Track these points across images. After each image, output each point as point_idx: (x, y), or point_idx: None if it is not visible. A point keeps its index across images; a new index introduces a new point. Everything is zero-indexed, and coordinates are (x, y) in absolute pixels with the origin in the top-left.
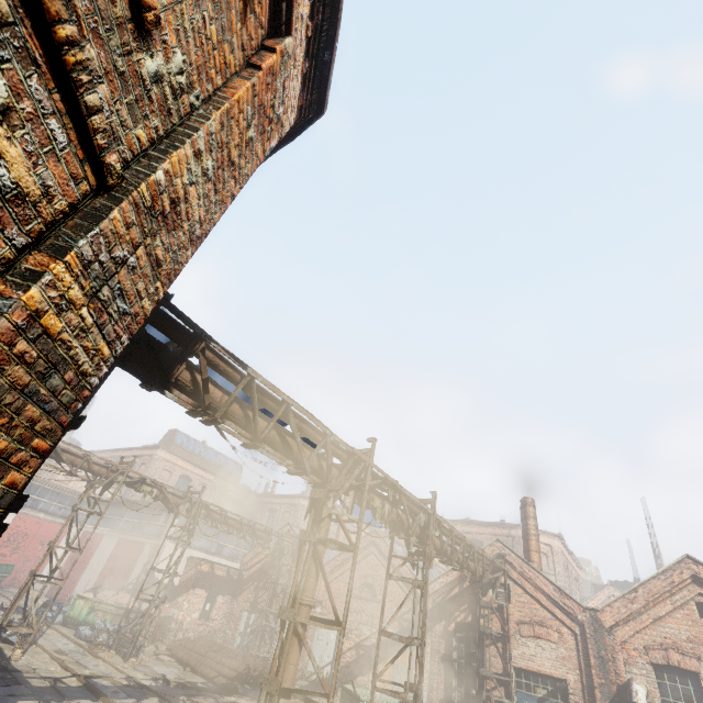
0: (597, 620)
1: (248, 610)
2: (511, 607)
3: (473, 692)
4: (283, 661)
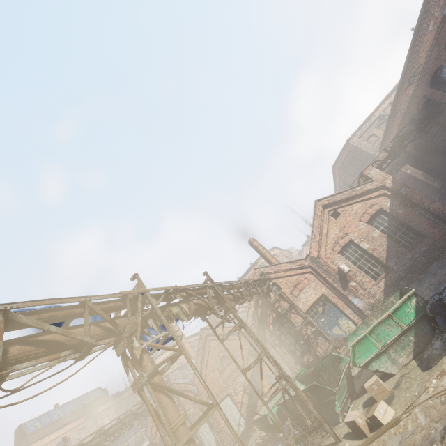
0: (312, 258)
1: None
2: (283, 290)
3: (302, 342)
4: None
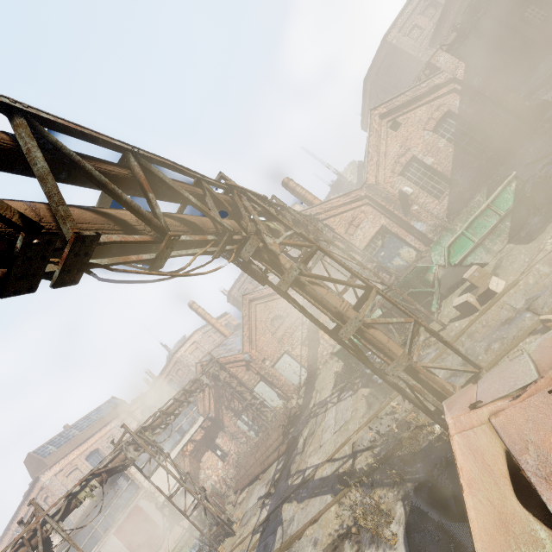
0: (369, 186)
1: (237, 419)
2: (337, 231)
3: (360, 282)
4: (387, 346)
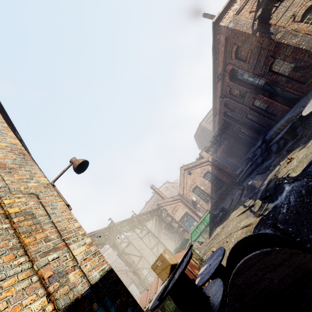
0: (180, 195)
1: None
2: (168, 211)
3: (178, 236)
4: (140, 276)
